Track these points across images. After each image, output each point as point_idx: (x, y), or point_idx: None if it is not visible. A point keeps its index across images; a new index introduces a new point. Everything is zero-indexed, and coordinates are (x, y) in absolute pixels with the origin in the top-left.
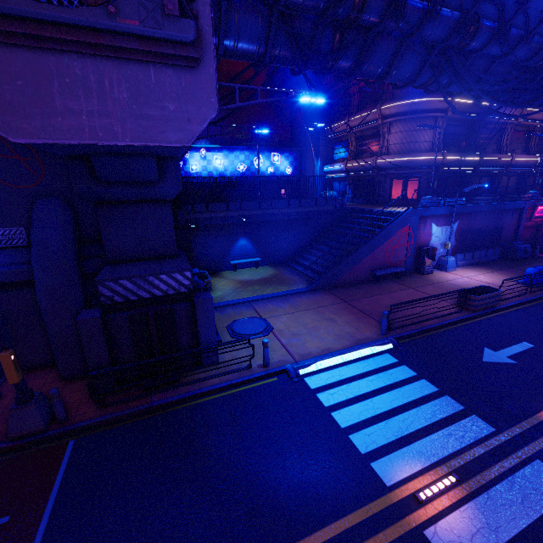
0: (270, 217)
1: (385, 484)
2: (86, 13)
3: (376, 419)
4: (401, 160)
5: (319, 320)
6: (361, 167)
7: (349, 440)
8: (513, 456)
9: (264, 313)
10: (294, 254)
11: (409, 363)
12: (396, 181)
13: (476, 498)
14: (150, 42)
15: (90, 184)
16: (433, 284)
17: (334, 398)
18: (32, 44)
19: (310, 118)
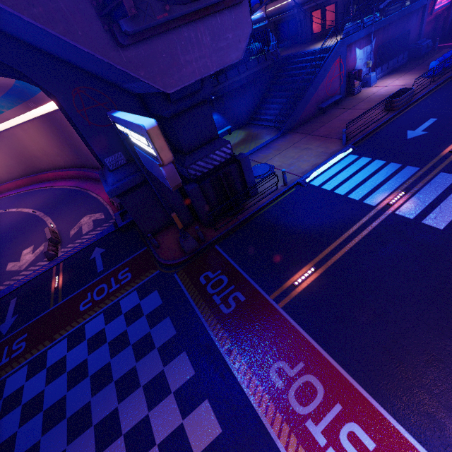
0: (228, 89)
1: (373, 205)
2: (205, 0)
3: (358, 186)
4: None
5: (299, 151)
6: (280, 9)
7: (349, 198)
8: (429, 175)
9: (261, 160)
10: (252, 114)
11: (365, 155)
12: (315, 14)
13: (414, 195)
14: (228, 1)
15: (166, 106)
16: (363, 101)
17: (332, 185)
18: (171, 28)
19: None
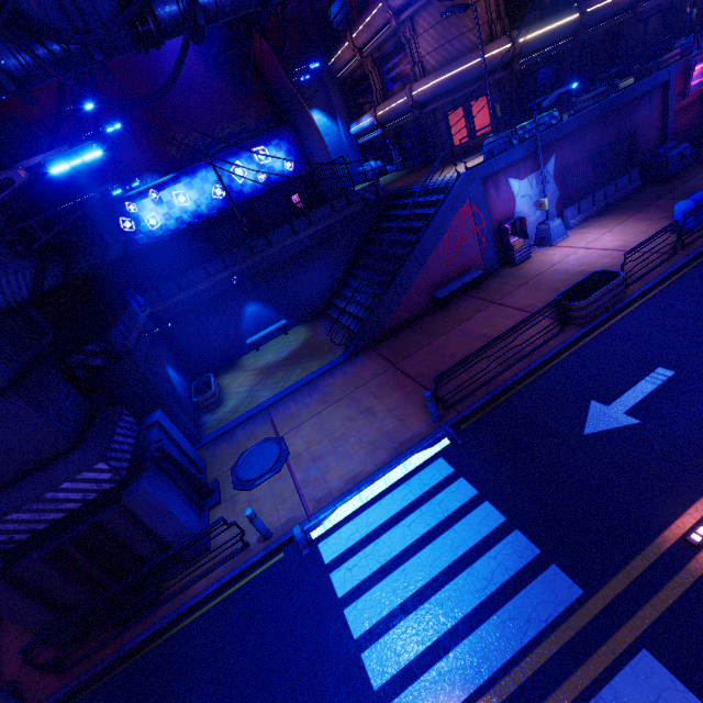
0: (273, 260)
1: None
2: None
3: (404, 609)
4: (446, 79)
5: (352, 417)
6: (395, 112)
7: (361, 665)
8: (604, 650)
9: (282, 426)
10: (333, 294)
11: (469, 471)
12: (453, 115)
13: None
14: None
15: None
16: (527, 283)
17: (353, 576)
18: None
19: (298, 58)
